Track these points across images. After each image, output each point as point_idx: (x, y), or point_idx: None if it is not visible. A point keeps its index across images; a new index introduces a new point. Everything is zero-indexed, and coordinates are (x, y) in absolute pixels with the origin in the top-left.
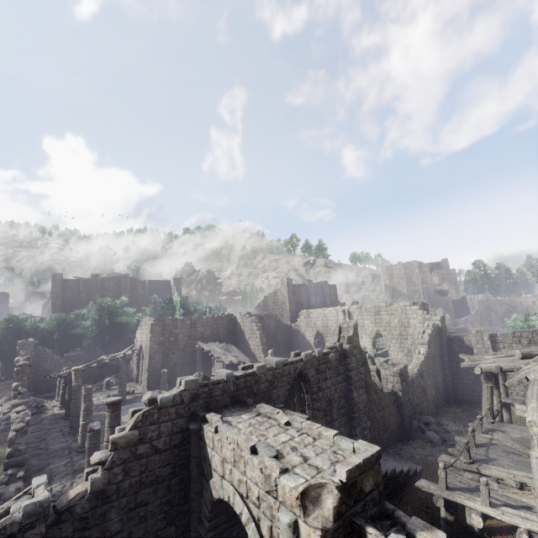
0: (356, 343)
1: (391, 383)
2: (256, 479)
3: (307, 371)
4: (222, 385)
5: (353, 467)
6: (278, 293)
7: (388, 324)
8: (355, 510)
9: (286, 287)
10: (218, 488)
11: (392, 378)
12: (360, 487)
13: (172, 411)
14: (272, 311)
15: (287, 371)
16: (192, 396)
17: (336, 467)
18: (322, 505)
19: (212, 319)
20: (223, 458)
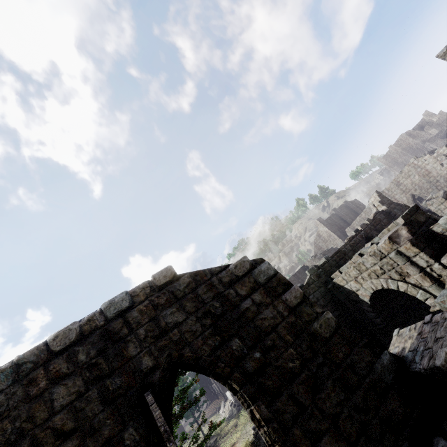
0: (389, 201)
1: (445, 209)
2: (372, 262)
3: (370, 234)
4: (327, 264)
5: (403, 215)
6: (320, 233)
7: (414, 184)
8: (422, 230)
9: (321, 225)
10: (365, 294)
11: (442, 206)
12: (416, 221)
13: (313, 286)
14: (327, 248)
15: (357, 240)
16: (317, 276)
17: (396, 221)
18: (402, 235)
19: (294, 278)
20: (354, 279)
